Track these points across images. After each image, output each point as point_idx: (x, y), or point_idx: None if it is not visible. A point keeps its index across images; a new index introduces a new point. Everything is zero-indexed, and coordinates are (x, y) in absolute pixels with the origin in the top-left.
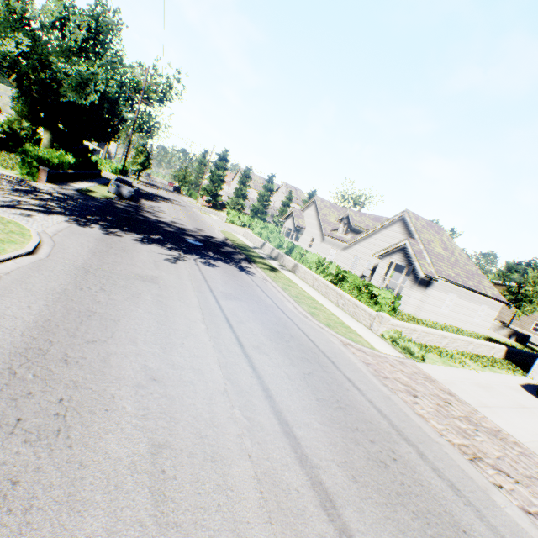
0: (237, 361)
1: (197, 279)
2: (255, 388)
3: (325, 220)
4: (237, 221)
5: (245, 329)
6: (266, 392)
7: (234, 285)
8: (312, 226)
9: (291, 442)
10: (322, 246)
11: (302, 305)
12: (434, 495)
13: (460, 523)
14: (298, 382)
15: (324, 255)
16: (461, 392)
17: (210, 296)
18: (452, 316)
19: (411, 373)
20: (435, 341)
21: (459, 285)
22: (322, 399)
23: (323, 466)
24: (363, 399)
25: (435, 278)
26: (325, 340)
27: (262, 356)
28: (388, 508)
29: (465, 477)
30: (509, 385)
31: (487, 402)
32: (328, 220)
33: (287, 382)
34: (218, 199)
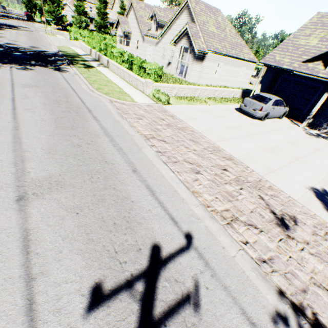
0: (3, 117)
1: (3, 79)
2: (8, 127)
3: (142, 22)
4: (80, 37)
5: (25, 102)
6: (16, 128)
7: (40, 79)
8: (135, 30)
9: (15, 145)
10: (144, 46)
11: (94, 85)
12: (101, 153)
13: (107, 159)
14: (49, 121)
15: (146, 53)
16: (182, 115)
17: (8, 87)
18: (222, 79)
19: (151, 110)
20: (191, 93)
21: (223, 55)
22: (60, 127)
23: (31, 151)
24: (96, 124)
25: (207, 52)
26: (97, 101)
27: (29, 113)
28: (62, 160)
29: (133, 145)
30: (226, 109)
31: (196, 117)
32: (144, 21)
33: (39, 122)
34: (63, 20)
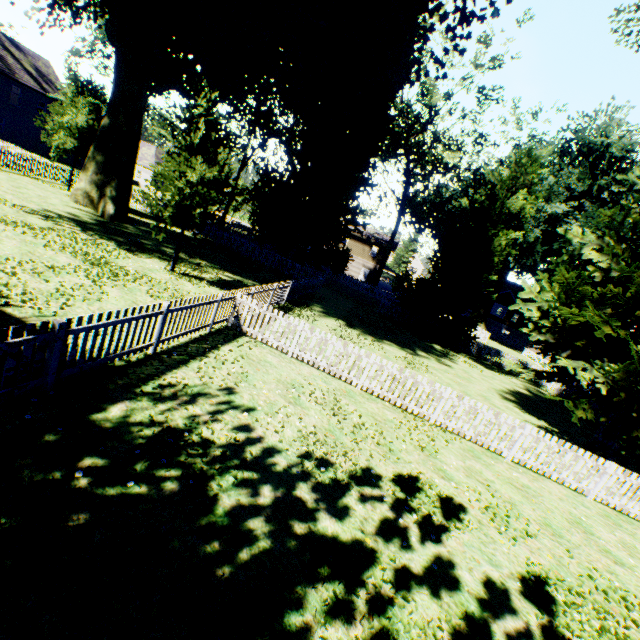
0: None
1: None
2: None
3: None
4: None
5: None
6: None
7: None
8: None
9: None
10: None
11: None
12: None
13: None
14: None
15: None
16: None
17: None
18: None
19: None
20: None
21: None
22: None
23: None
24: None
25: None
26: None
27: None
28: None
29: None
30: None
31: None
32: None
33: None
34: None
